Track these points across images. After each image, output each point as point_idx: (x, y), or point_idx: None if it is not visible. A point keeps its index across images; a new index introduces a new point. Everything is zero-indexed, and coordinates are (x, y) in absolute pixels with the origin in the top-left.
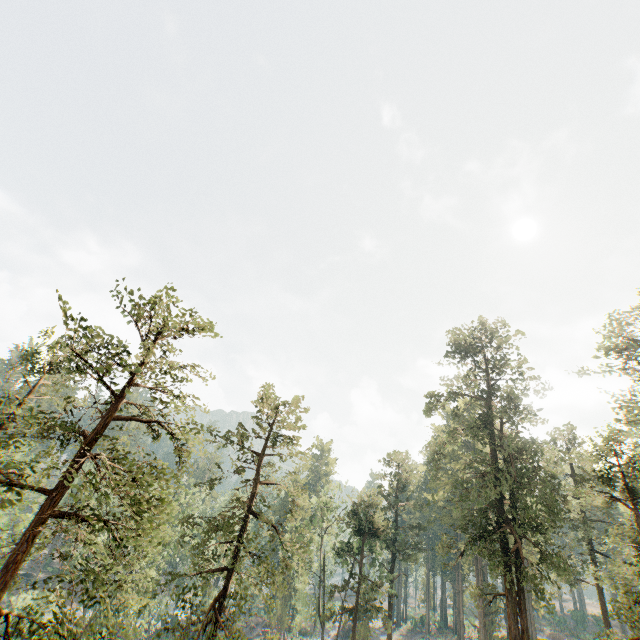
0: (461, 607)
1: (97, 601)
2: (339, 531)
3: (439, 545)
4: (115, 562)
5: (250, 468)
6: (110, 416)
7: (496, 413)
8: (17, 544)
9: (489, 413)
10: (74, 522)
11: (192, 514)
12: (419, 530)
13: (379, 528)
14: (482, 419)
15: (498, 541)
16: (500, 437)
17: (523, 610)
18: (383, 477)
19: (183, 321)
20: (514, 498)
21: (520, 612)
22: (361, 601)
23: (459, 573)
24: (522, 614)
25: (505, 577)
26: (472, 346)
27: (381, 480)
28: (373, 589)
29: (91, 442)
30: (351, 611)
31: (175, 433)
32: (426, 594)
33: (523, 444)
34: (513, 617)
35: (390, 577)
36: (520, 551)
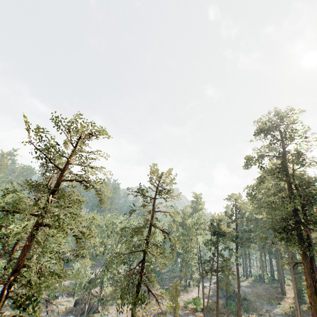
0: (281, 270)
1: (67, 262)
2: (205, 234)
3: (258, 238)
4: (78, 246)
5: (150, 205)
6: (62, 180)
7: (288, 162)
8: (29, 238)
9: (284, 163)
10: (49, 228)
11: (124, 227)
12: (250, 232)
13: (226, 232)
14: (280, 168)
15: (295, 234)
16: (293, 176)
17: (314, 271)
18: (227, 207)
19: (90, 131)
20: (303, 209)
21: (312, 272)
22: (219, 266)
23: (278, 254)
24: (314, 273)
25: (301, 253)
26: (271, 127)
27: (226, 209)
28: (225, 261)
29: (55, 193)
30: (215, 271)
31: (95, 186)
32: (261, 264)
33: (309, 178)
34: (308, 274)
35: (236, 255)
36: (309, 239)
